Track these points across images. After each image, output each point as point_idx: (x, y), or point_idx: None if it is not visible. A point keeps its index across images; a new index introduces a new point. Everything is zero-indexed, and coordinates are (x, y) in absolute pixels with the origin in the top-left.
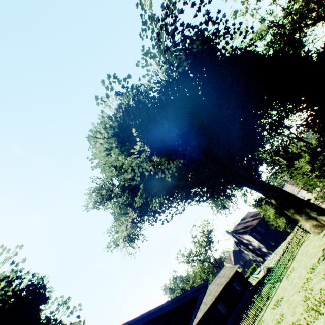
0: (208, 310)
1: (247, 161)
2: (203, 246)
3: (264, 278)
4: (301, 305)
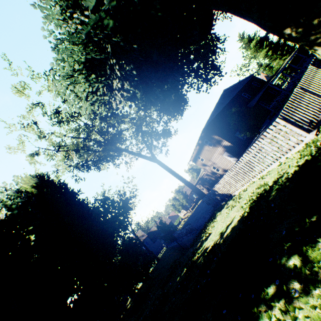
0: None
1: None
2: None
3: None
4: None
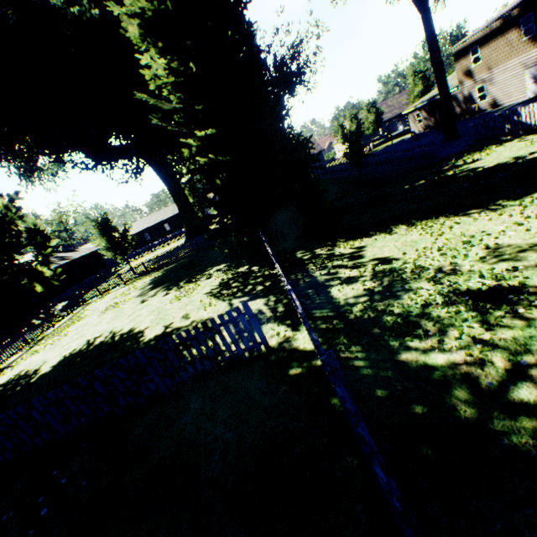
0: (155, 225)
1: None
2: None
3: None
4: None
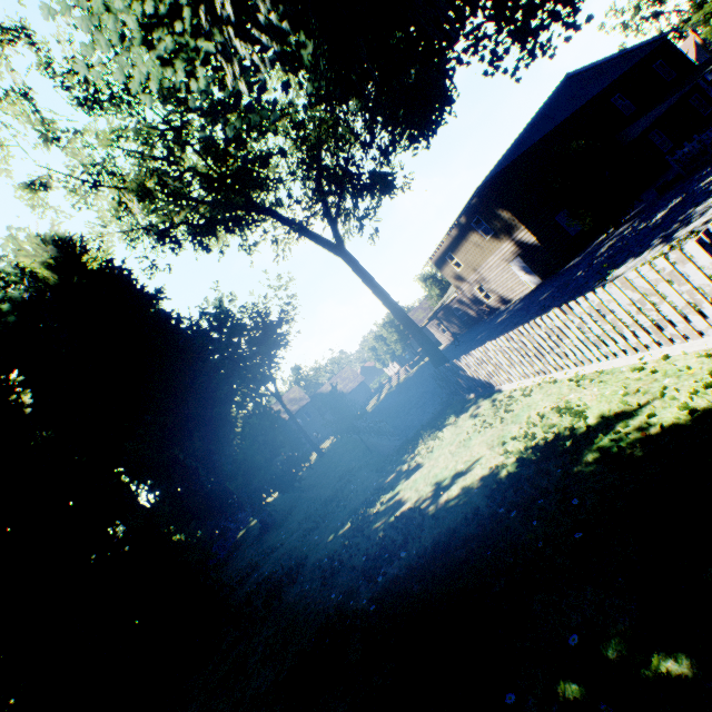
0: None
1: None
2: None
3: None
4: None
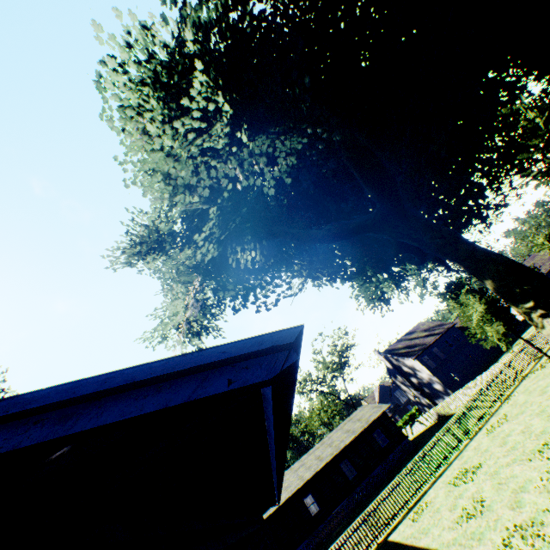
0: (324, 470)
1: (445, 209)
2: (332, 370)
3: (432, 431)
4: (543, 491)
